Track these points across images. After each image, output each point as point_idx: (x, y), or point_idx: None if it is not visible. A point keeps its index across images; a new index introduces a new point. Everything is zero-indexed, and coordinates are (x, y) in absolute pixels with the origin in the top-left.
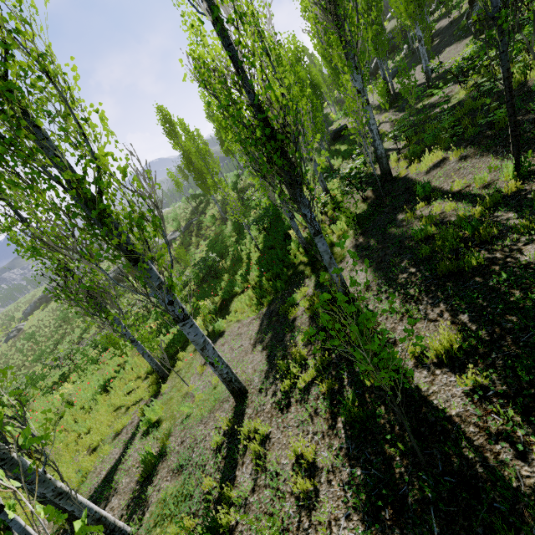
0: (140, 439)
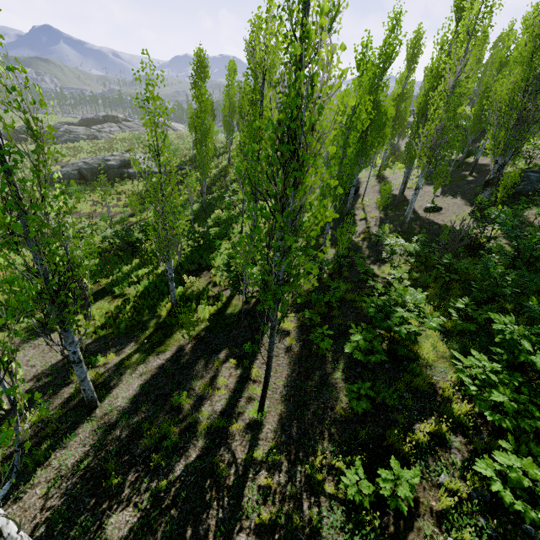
0: None
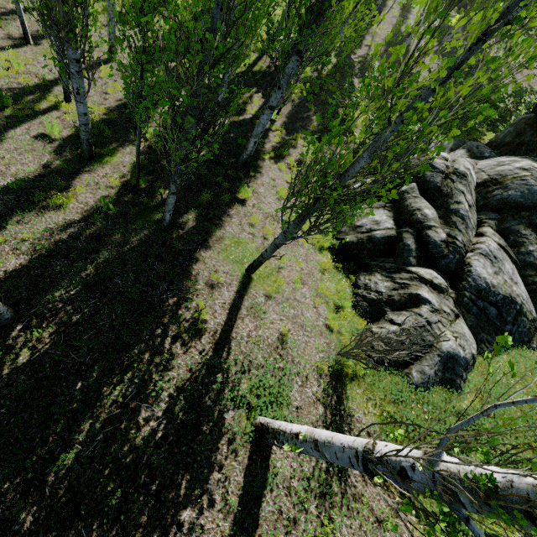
0: None
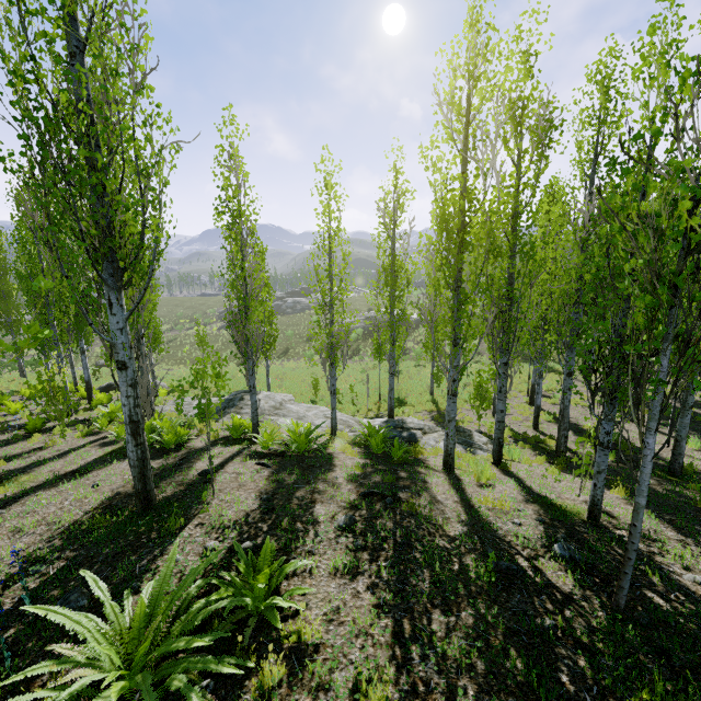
0: None
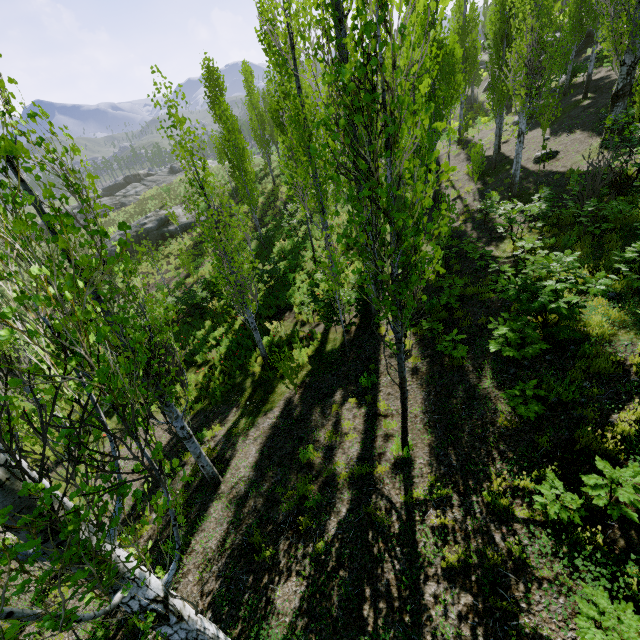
0: None
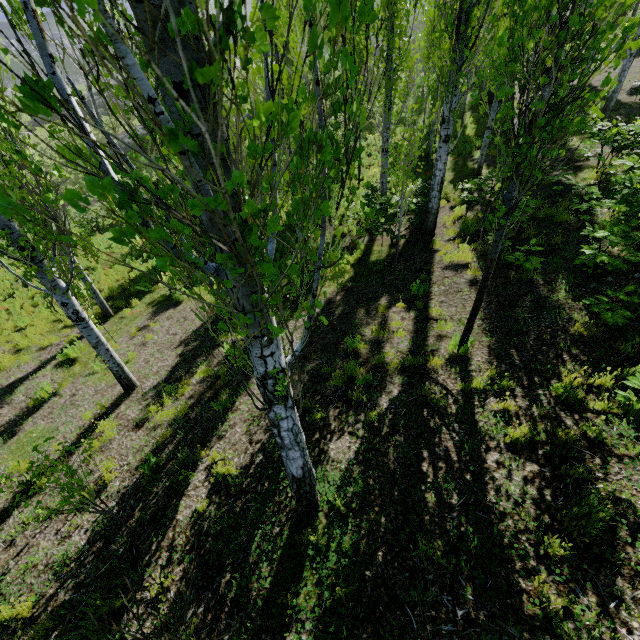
0: (52, 367)
